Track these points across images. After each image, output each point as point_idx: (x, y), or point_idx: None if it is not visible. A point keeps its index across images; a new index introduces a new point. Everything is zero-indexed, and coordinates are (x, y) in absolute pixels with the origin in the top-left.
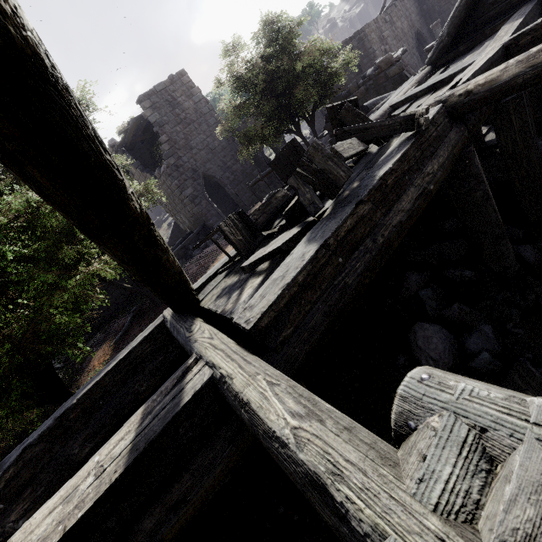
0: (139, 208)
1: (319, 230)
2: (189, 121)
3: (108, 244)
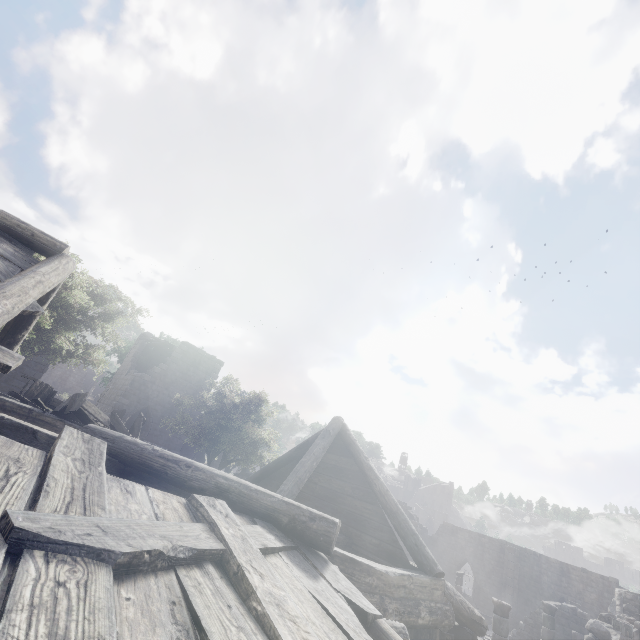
0: (20, 338)
1: (42, 411)
2: (189, 379)
3: (3, 333)
